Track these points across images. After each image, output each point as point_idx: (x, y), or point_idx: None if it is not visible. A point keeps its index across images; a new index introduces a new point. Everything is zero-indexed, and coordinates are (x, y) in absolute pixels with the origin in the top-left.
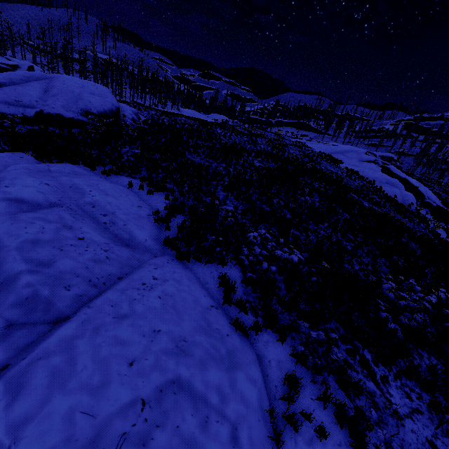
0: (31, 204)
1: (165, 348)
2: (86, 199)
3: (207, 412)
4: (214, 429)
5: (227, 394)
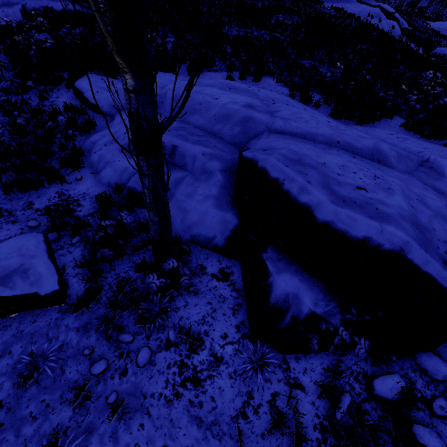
0: (258, 107)
1: None
2: (261, 95)
3: None
4: None
5: None
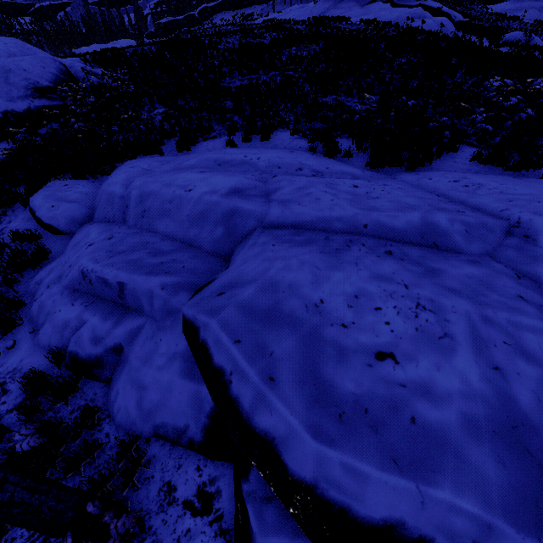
0: (250, 189)
1: None
2: (261, 164)
3: None
4: None
5: None
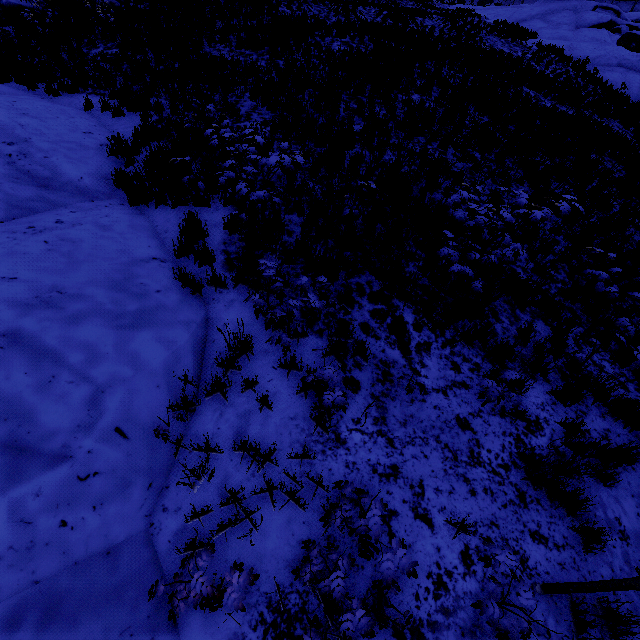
0: None
1: (11, 297)
2: None
3: (55, 371)
4: (61, 390)
5: (105, 354)
